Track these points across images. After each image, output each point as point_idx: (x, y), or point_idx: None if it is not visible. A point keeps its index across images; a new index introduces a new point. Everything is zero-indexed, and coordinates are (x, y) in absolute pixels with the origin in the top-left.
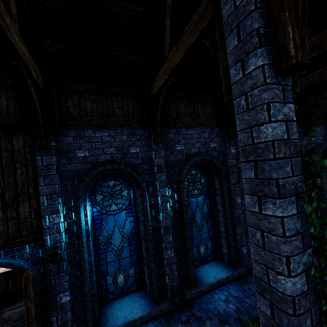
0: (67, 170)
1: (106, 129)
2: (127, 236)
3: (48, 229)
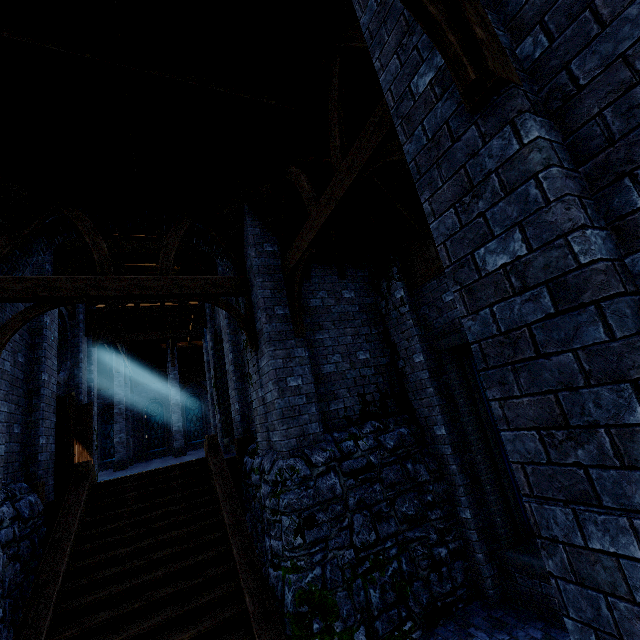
0: None
1: None
2: None
3: None
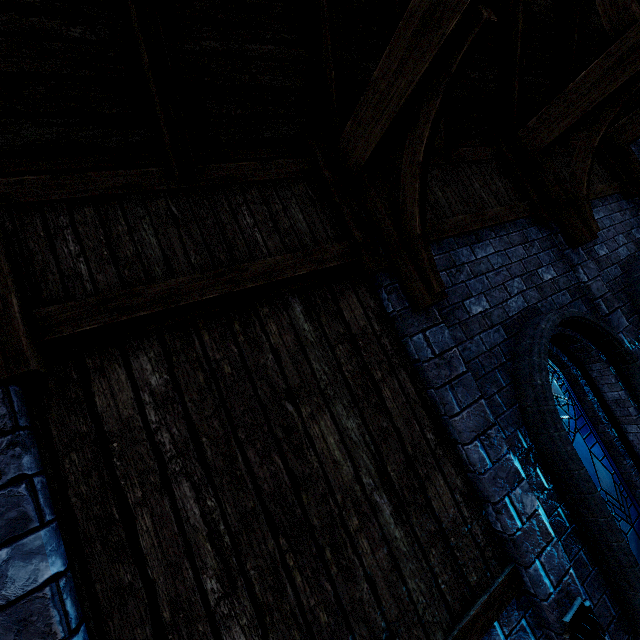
0: (474, 356)
1: (484, 238)
2: (615, 501)
3: (525, 539)
